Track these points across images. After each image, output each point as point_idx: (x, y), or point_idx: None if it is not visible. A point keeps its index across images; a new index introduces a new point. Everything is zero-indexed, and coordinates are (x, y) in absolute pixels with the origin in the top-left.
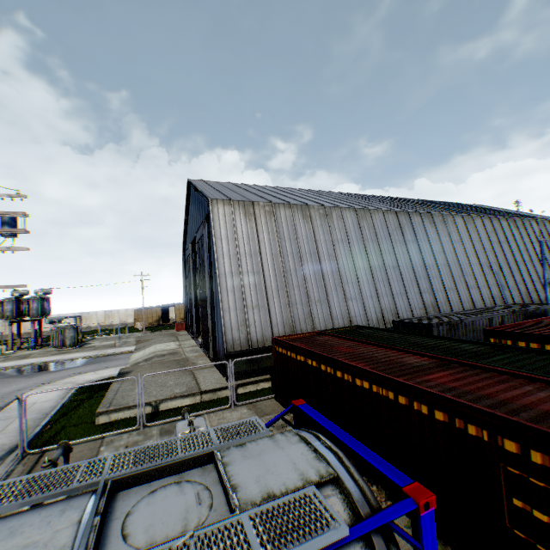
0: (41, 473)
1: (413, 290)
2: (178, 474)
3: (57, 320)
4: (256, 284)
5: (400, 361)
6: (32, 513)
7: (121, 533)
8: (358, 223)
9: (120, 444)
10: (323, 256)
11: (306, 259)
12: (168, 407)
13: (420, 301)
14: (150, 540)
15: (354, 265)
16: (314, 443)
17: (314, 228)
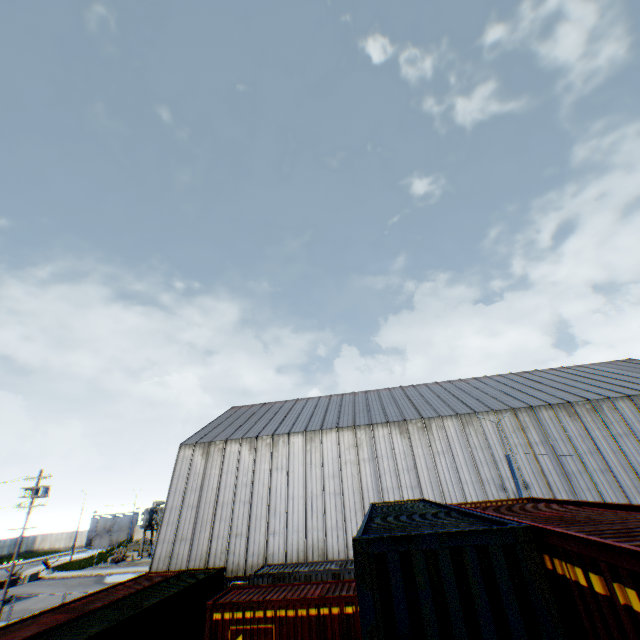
0: None
1: (356, 522)
2: None
3: None
4: (190, 517)
5: (95, 603)
6: None
7: None
8: (304, 446)
9: None
10: (257, 486)
11: (240, 490)
12: None
13: None
14: None
15: (286, 495)
16: None
17: (256, 458)
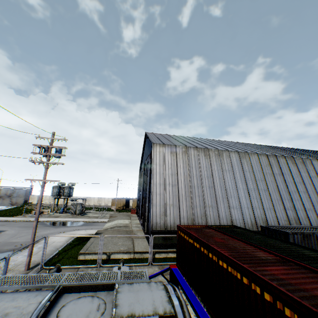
0: (36, 275)
1: (279, 206)
2: (94, 292)
3: (74, 199)
4: (173, 192)
5: (252, 253)
6: (24, 292)
7: (56, 314)
8: (240, 160)
9: None
10: (215, 179)
11: (204, 179)
12: (115, 257)
13: (284, 215)
14: None
15: (236, 186)
16: (171, 292)
17: (211, 161)
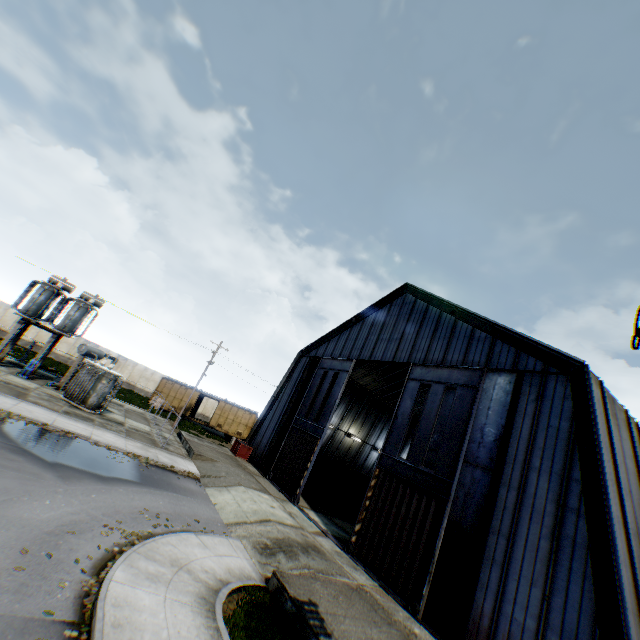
0: None
1: None
2: None
3: (96, 355)
4: (636, 558)
5: None
6: None
7: None
8: None
9: None
10: None
11: None
12: None
13: None
14: None
15: None
16: None
17: None
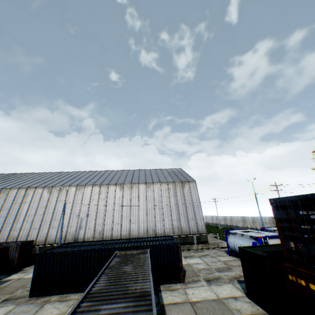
0: None
1: (8, 229)
2: None
3: None
4: None
5: None
6: None
7: None
8: None
9: None
10: None
11: None
12: None
13: (8, 235)
14: None
15: None
16: None
17: None
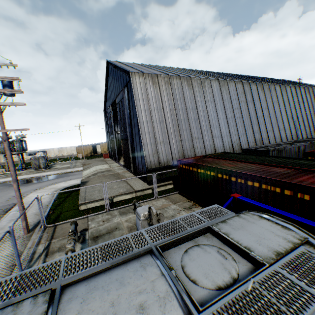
0: (106, 244)
1: (249, 131)
2: (192, 240)
3: (33, 153)
4: (161, 129)
5: (271, 170)
6: (121, 269)
7: (189, 279)
8: (220, 89)
9: (99, 220)
10: (200, 111)
11: (190, 112)
12: (118, 200)
13: (253, 138)
14: (215, 284)
15: (217, 117)
16: (272, 220)
17: (194, 92)
